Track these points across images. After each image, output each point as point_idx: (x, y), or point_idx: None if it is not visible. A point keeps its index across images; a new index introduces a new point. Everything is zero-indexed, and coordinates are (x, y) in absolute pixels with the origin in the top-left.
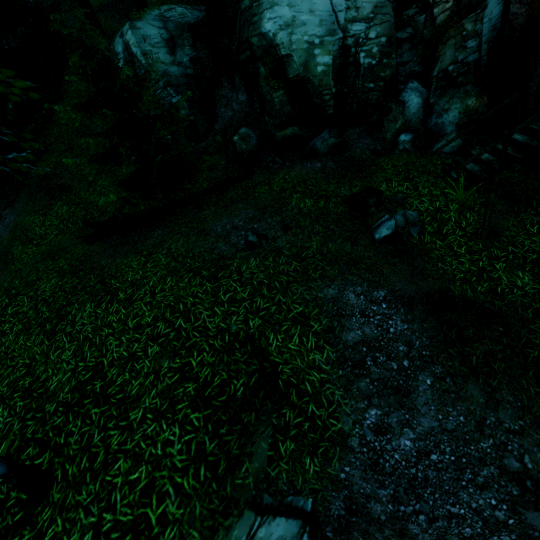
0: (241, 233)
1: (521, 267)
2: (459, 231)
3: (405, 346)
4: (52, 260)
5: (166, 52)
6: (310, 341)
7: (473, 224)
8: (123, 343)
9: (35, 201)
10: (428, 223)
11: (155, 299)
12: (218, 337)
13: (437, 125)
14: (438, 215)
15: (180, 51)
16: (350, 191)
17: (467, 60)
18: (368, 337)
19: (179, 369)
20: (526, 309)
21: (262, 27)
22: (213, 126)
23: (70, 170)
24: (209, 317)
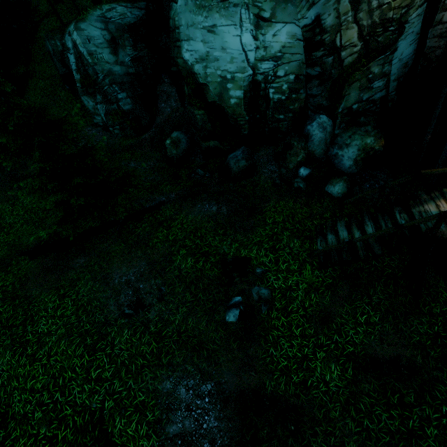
0: (129, 292)
1: (336, 359)
2: (301, 310)
3: (209, 443)
4: (5, 271)
5: (109, 52)
6: (143, 429)
7: (314, 306)
8: (22, 401)
9: (6, 190)
10: (278, 299)
11: (49, 363)
12: (81, 415)
13: (338, 156)
14: (288, 293)
15: (121, 52)
16: (230, 247)
17: (373, 98)
18: (185, 430)
19: (50, 440)
20: (320, 408)
21: (182, 54)
22: (155, 118)
23: (34, 160)
24: (79, 393)
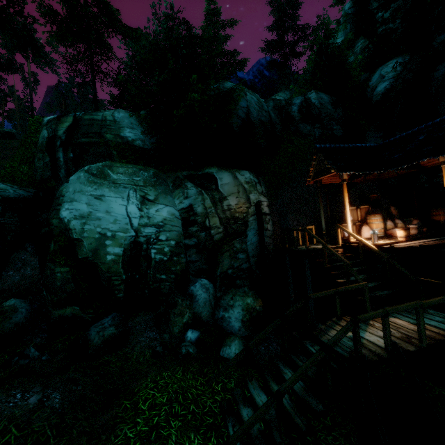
0: None
1: None
2: None
3: None
4: None
5: None
6: None
7: None
8: None
9: None
10: None
11: None
12: None
13: (225, 318)
14: None
15: None
16: None
17: (241, 267)
18: None
19: None
20: None
21: (60, 213)
22: None
23: None
24: None
